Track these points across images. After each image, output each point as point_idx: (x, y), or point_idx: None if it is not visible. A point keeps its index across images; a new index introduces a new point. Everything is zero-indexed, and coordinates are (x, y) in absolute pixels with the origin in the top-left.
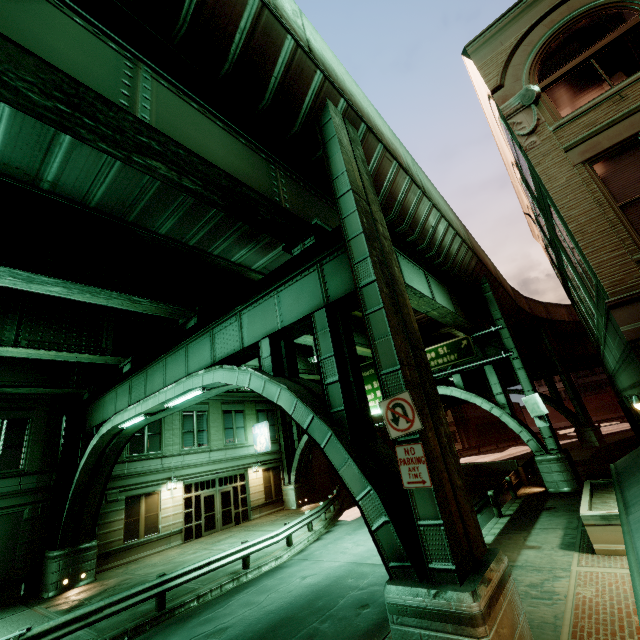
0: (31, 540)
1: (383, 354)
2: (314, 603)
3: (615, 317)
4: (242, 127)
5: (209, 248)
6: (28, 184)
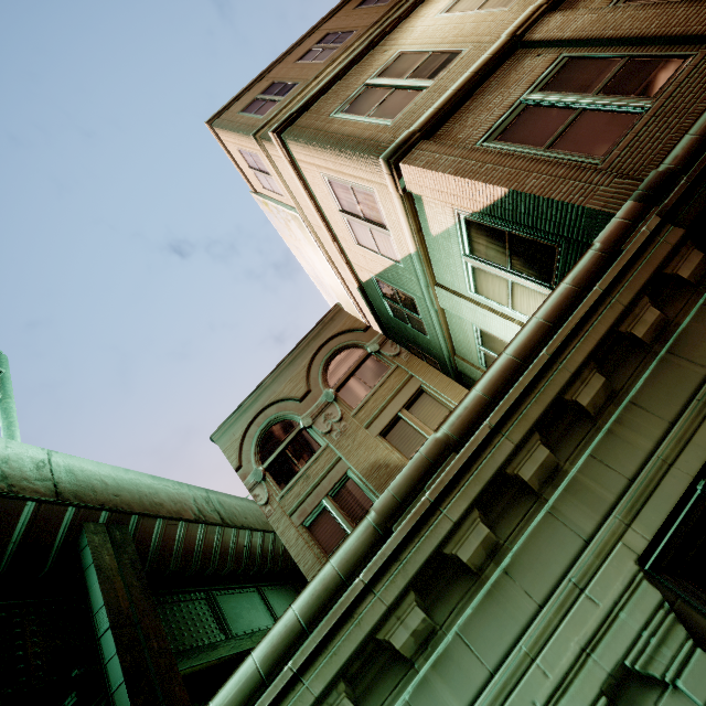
0: None
1: None
2: None
3: None
4: None
5: None
6: None
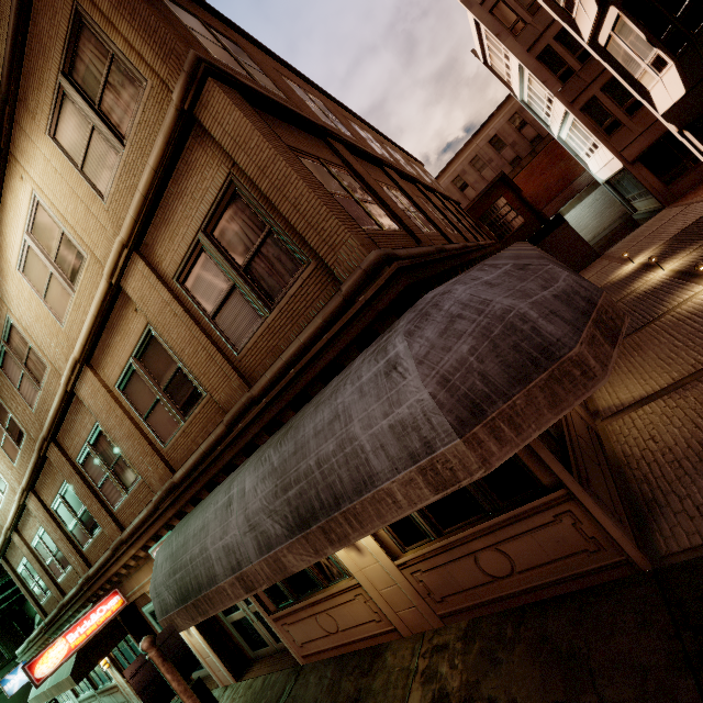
0: None
1: None
2: None
3: None
4: None
5: None
6: None
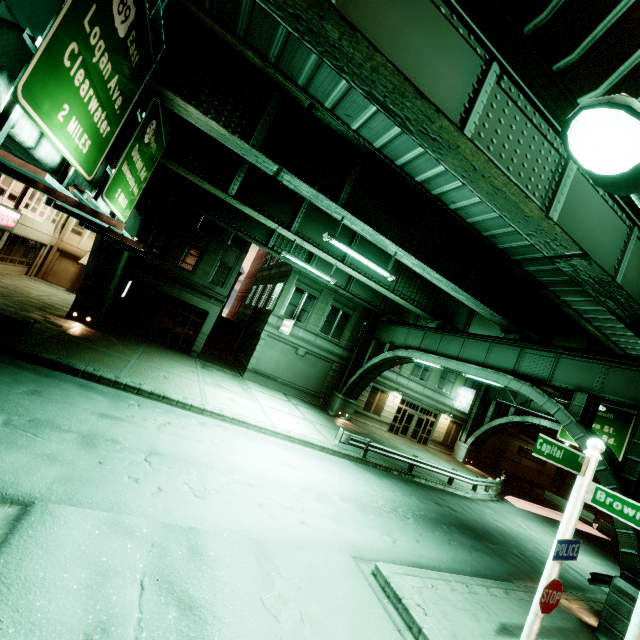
0: (330, 381)
1: None
2: (508, 539)
3: None
4: None
5: (553, 287)
6: (480, 233)
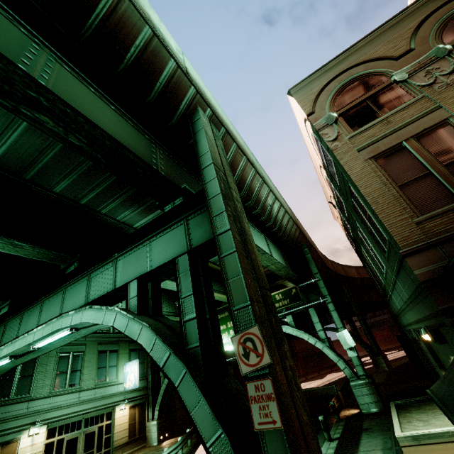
0: None
1: (235, 291)
2: None
3: (409, 263)
4: (132, 114)
5: (98, 207)
6: None
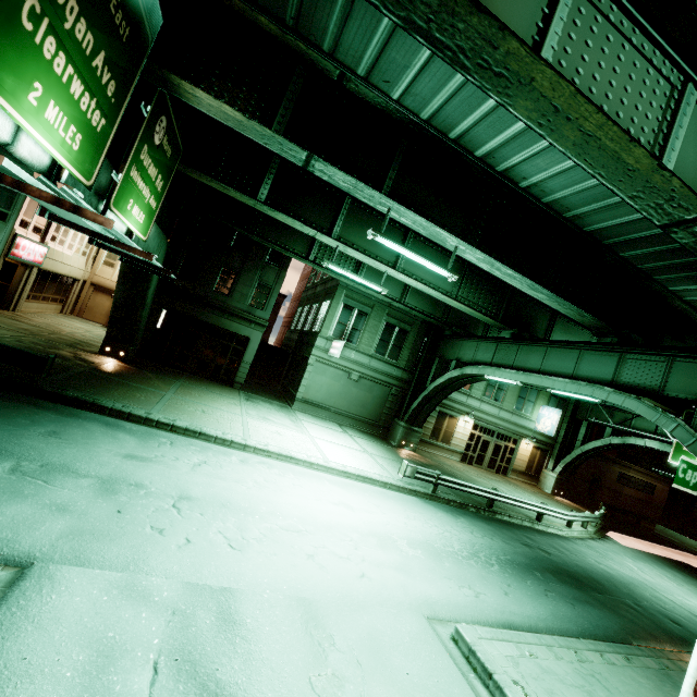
0: (390, 407)
1: None
2: (619, 587)
3: None
4: None
5: (658, 276)
6: (561, 215)
